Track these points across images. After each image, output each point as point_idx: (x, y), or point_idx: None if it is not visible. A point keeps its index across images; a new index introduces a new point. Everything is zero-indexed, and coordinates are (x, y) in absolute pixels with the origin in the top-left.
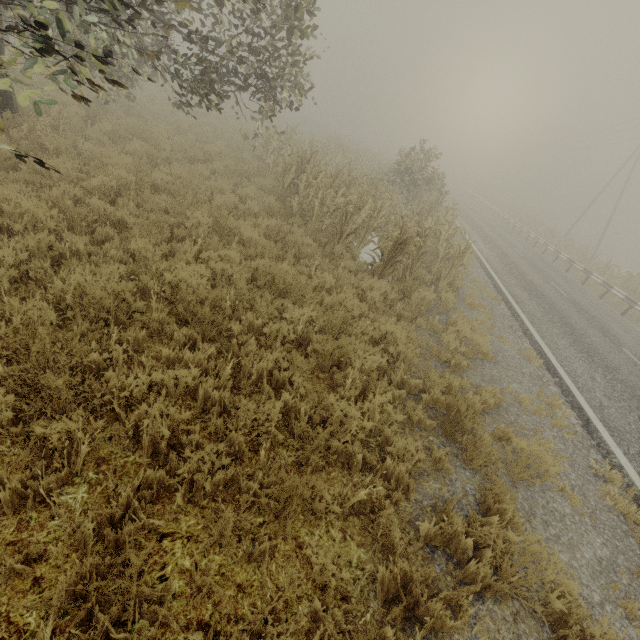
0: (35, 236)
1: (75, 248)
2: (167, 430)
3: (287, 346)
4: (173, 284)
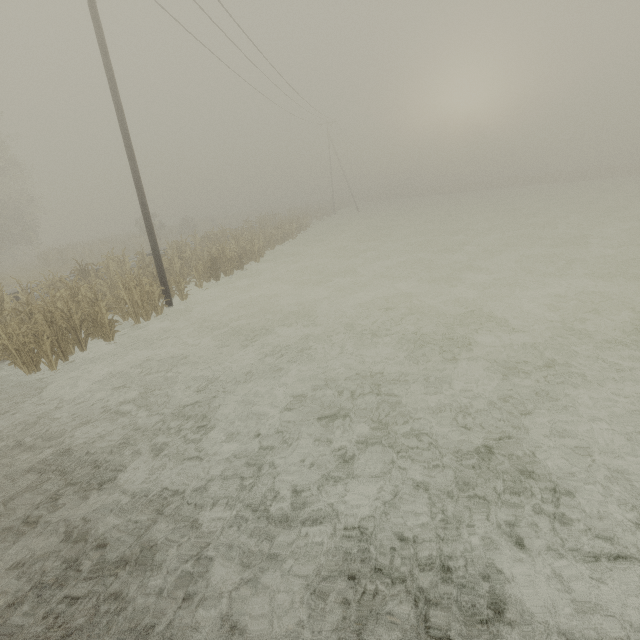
0: None
1: None
2: None
3: None
4: None
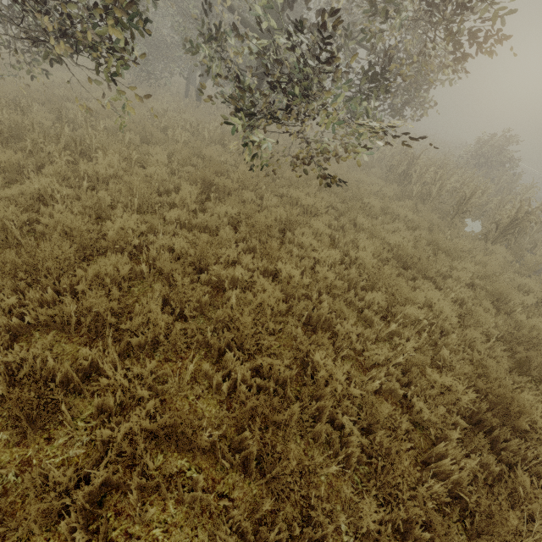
0: (324, 217)
1: (330, 223)
2: (456, 319)
3: (463, 286)
4: (391, 245)
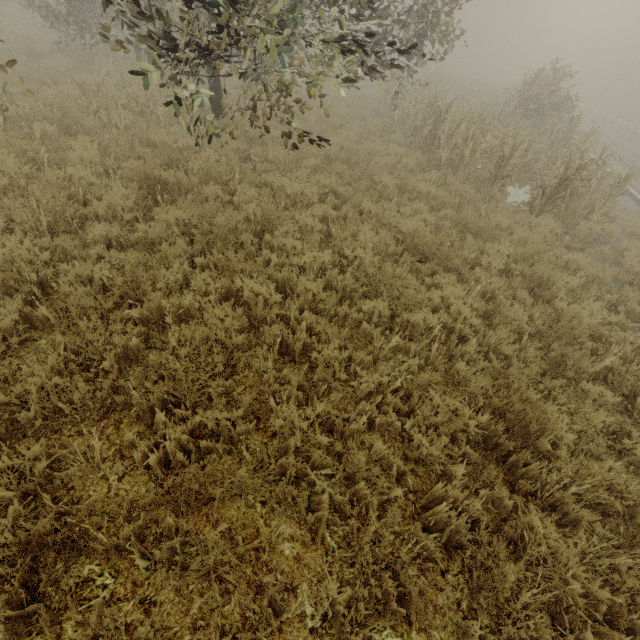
0: (316, 208)
1: (327, 215)
2: (477, 319)
3: (496, 274)
4: (405, 234)
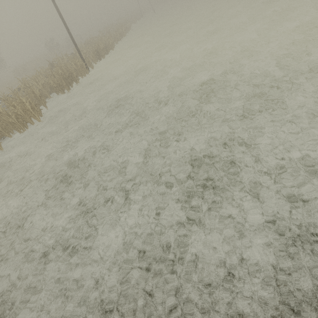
0: None
1: None
2: None
3: None
4: None
